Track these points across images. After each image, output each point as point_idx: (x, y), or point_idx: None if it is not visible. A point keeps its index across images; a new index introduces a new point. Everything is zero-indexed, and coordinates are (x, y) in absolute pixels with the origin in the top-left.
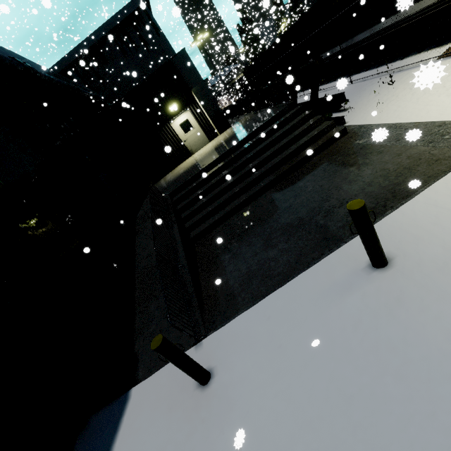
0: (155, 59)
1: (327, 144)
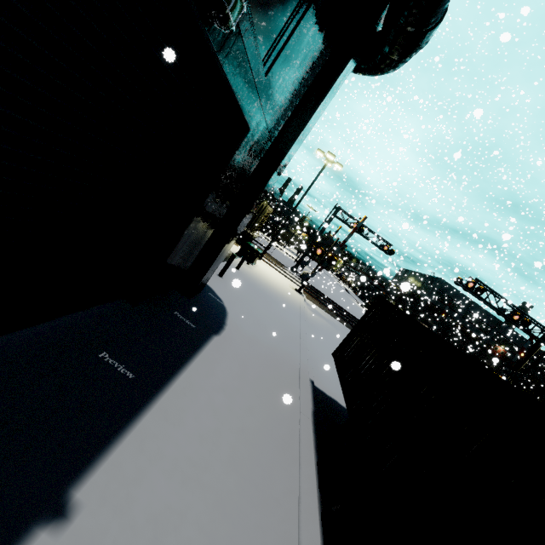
0: None
1: None
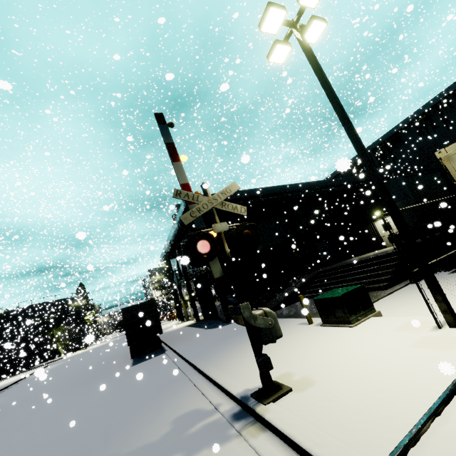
0: (454, 135)
1: (371, 289)
